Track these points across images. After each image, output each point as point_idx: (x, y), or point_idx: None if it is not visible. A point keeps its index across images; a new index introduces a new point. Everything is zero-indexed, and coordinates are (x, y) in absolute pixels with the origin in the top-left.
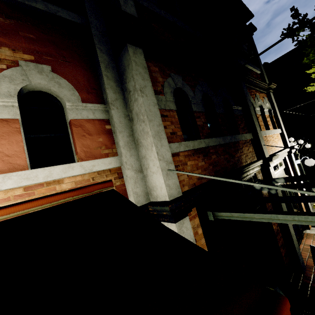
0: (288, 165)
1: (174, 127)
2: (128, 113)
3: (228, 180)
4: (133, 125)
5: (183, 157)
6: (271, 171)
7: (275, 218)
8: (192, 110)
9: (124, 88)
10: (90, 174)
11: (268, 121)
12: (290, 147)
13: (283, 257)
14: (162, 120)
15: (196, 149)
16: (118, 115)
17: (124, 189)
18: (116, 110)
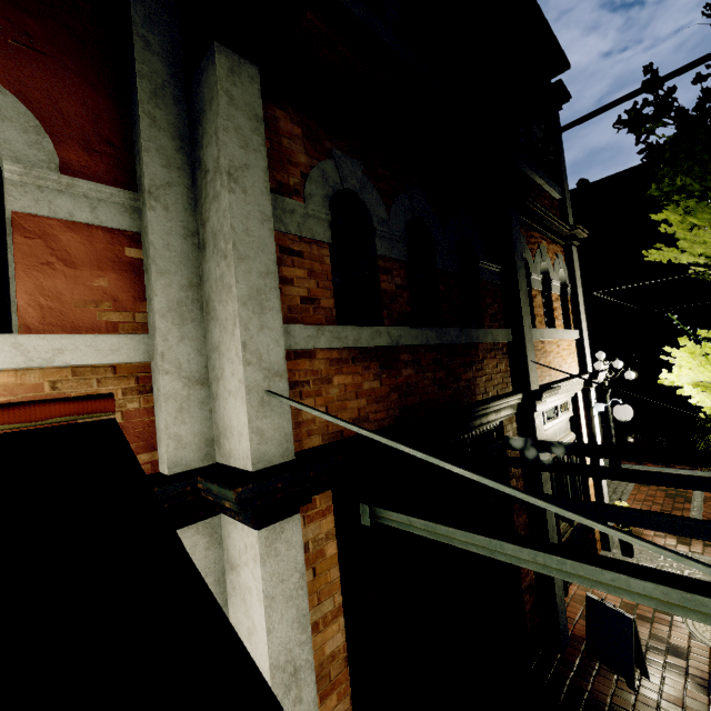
0: (579, 411)
1: (317, 285)
2: (198, 227)
3: (397, 446)
4: (203, 261)
5: (325, 364)
6: (537, 422)
7: (497, 549)
8: (375, 253)
9: (197, 161)
10: (46, 373)
11: (556, 308)
12: (590, 373)
13: (527, 614)
14: (284, 263)
15: (365, 348)
16: (165, 228)
17: (150, 423)
18: (161, 214)
